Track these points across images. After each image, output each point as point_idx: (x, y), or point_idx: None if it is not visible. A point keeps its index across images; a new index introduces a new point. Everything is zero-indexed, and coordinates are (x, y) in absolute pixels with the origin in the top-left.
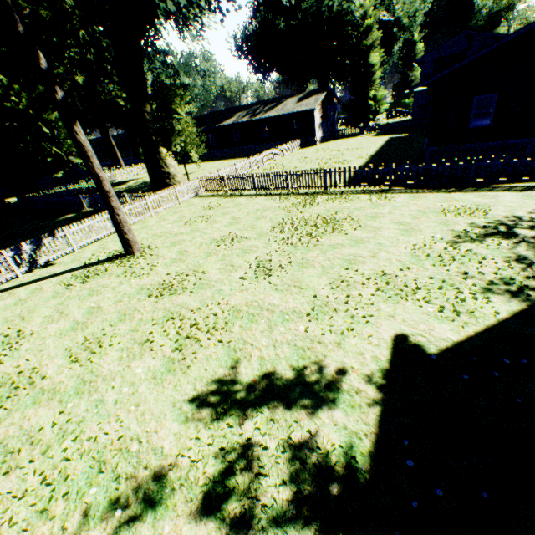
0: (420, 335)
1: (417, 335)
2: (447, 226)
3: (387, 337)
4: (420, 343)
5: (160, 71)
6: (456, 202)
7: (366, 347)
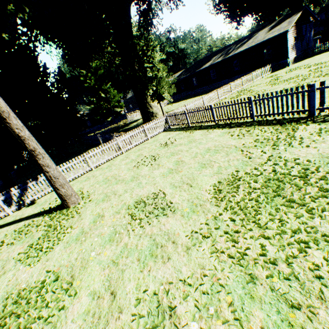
0: None
1: None
2: None
3: None
4: None
5: (165, 44)
6: None
7: None
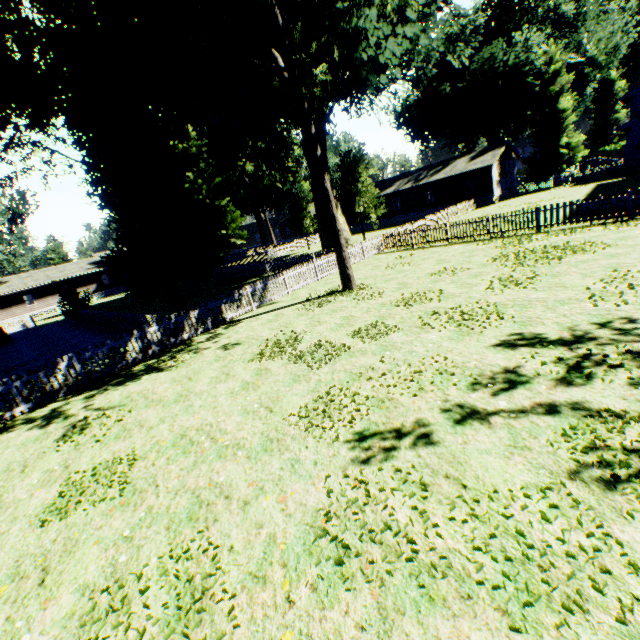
0: None
1: None
2: None
3: None
4: None
5: None
6: None
7: None
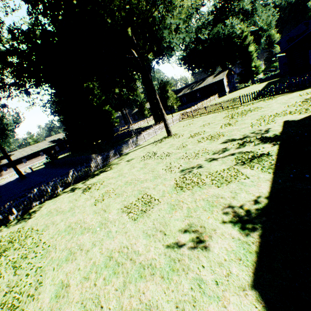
0: (292, 119)
1: (291, 119)
2: (302, 98)
3: (281, 122)
4: (292, 120)
5: None
6: (307, 92)
7: (274, 125)
